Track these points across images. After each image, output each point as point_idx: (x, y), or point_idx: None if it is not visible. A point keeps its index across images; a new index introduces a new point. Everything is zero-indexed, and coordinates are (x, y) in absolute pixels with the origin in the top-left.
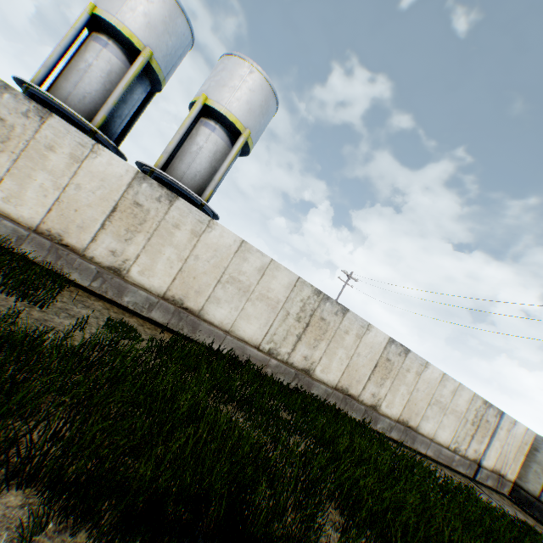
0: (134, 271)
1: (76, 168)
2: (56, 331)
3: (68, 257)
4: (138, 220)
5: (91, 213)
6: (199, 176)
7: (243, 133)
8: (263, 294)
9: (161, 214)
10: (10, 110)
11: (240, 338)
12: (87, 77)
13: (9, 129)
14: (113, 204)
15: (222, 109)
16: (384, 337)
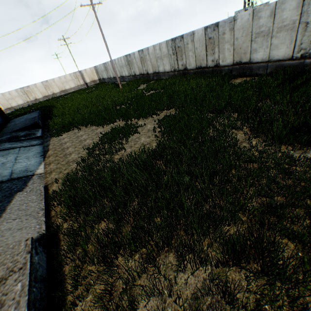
0: None
1: None
2: None
3: None
4: None
5: None
6: None
7: None
8: (15, 97)
9: None
10: None
11: (22, 104)
12: None
13: None
14: None
15: None
16: (40, 83)
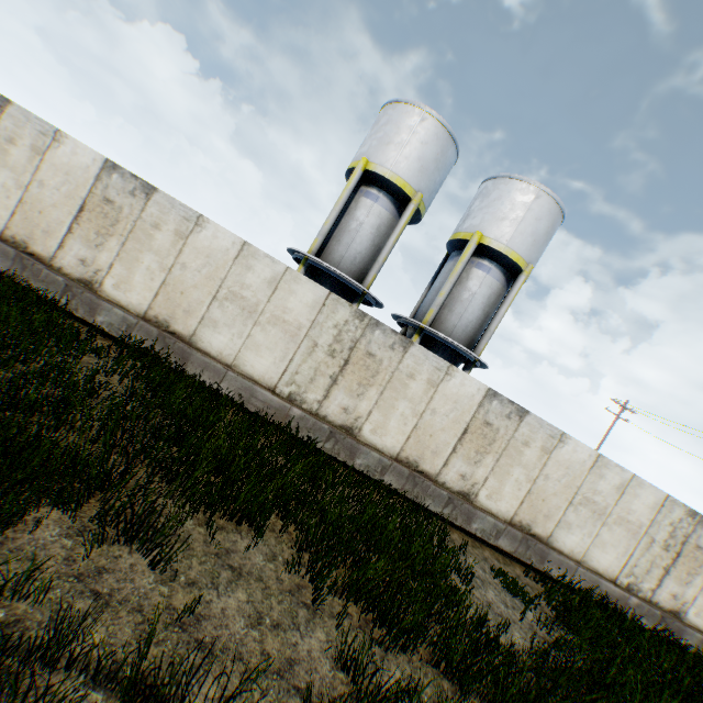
0: (481, 494)
1: (432, 393)
2: (507, 620)
3: (422, 484)
4: (487, 440)
5: (443, 437)
6: (471, 327)
7: (523, 270)
8: (621, 517)
9: (510, 431)
10: (378, 345)
11: (592, 569)
12: (358, 236)
13: (377, 363)
14: (463, 426)
15: (502, 247)
16: None
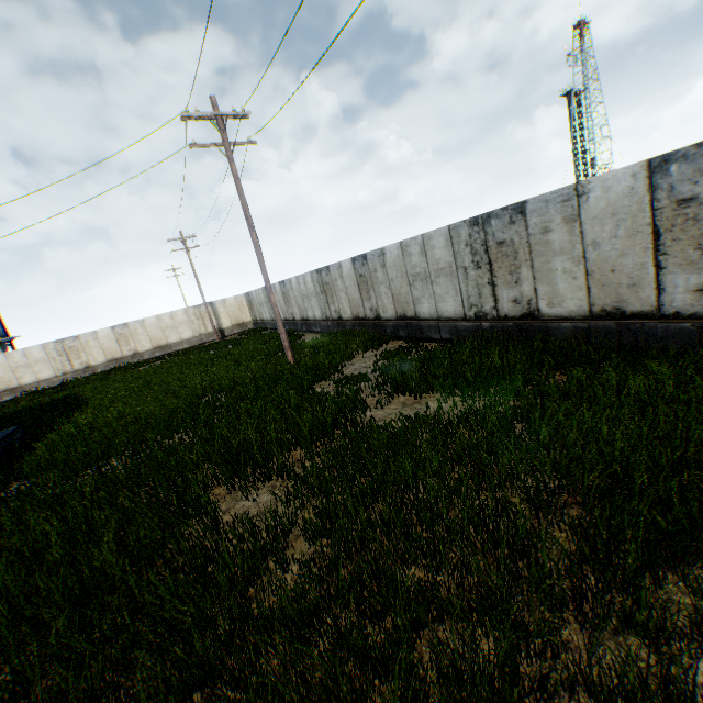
0: None
1: None
2: None
3: None
4: None
5: None
6: None
7: None
8: (37, 361)
9: None
10: None
11: (47, 380)
12: None
13: None
14: None
15: None
16: (109, 329)
